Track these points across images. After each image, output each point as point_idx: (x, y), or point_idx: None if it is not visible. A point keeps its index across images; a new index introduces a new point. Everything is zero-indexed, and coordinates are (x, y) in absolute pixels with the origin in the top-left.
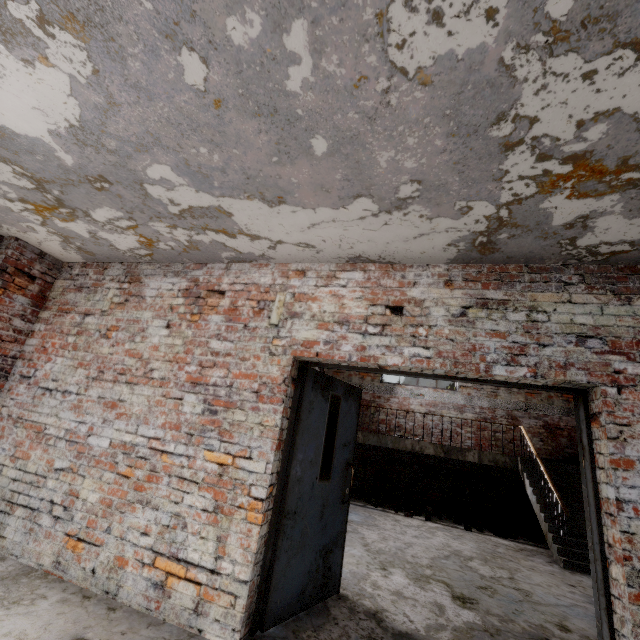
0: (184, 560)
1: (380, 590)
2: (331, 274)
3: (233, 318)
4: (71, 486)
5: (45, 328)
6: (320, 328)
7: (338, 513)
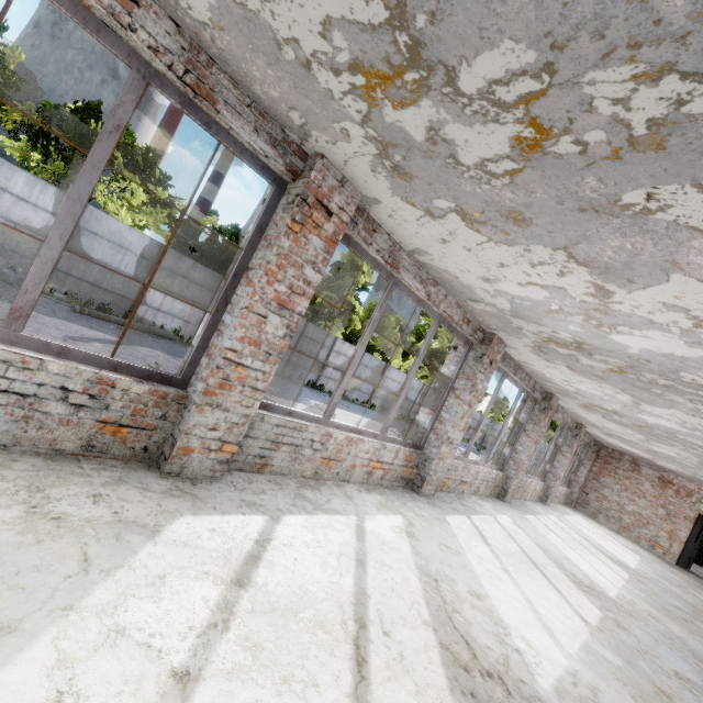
0: (659, 544)
1: (702, 576)
2: None
3: (677, 494)
4: (619, 515)
5: (600, 466)
6: None
7: (695, 551)
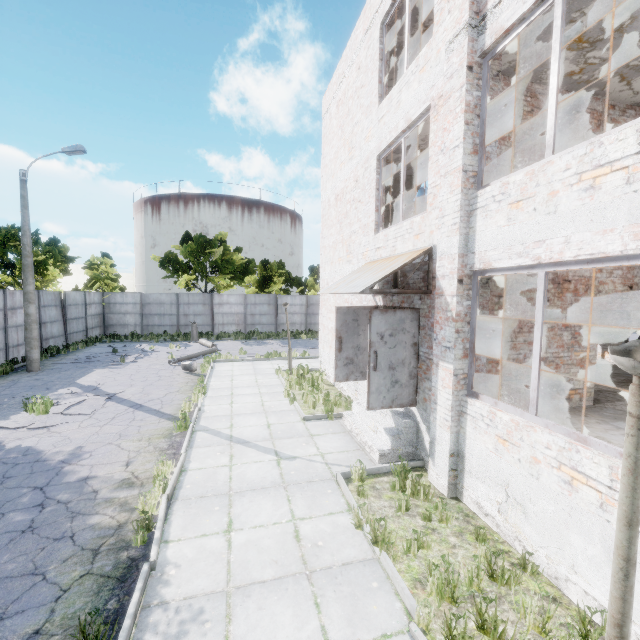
0: (574, 389)
1: None
2: (611, 271)
3: (576, 295)
4: (524, 380)
5: None
6: (608, 297)
7: None
